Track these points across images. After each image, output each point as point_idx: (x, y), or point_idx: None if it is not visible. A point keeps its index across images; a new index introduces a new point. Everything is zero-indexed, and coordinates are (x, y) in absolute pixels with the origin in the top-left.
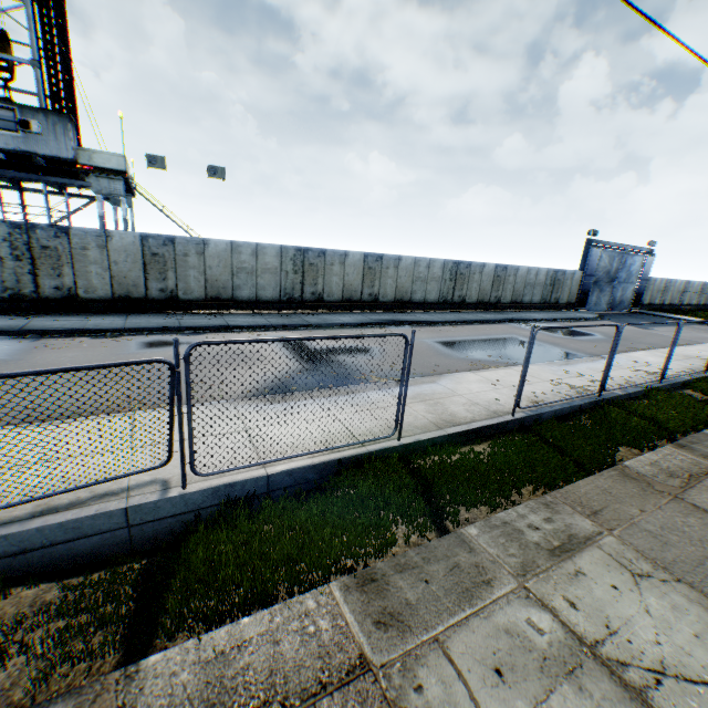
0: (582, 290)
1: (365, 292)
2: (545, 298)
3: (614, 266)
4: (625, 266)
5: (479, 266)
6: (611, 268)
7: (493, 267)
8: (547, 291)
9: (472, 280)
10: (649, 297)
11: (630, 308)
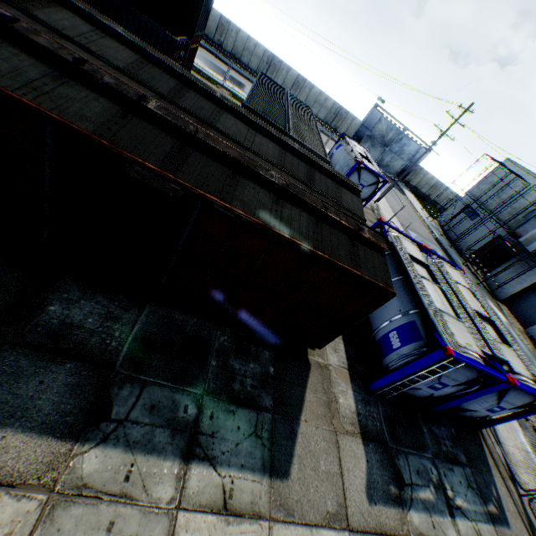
0: (357, 134)
1: (216, 38)
2: (328, 120)
3: (391, 136)
4: (401, 143)
5: (287, 67)
6: (387, 135)
7: (297, 74)
8: (330, 117)
9: (281, 74)
10: (418, 183)
11: (394, 176)
